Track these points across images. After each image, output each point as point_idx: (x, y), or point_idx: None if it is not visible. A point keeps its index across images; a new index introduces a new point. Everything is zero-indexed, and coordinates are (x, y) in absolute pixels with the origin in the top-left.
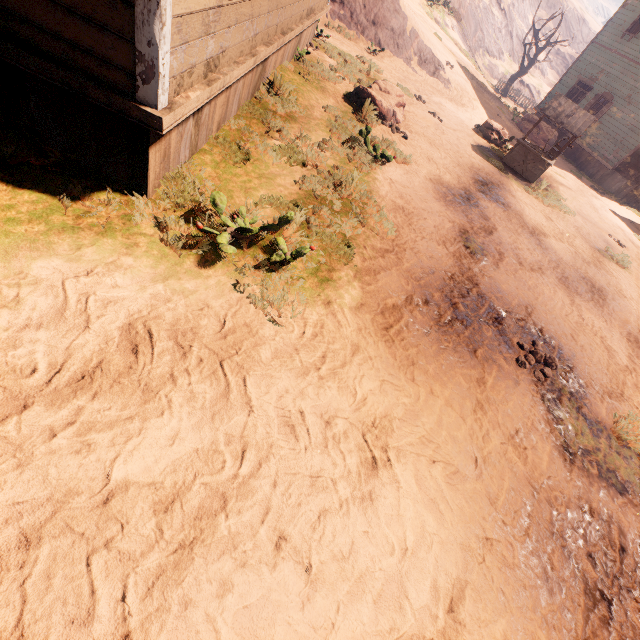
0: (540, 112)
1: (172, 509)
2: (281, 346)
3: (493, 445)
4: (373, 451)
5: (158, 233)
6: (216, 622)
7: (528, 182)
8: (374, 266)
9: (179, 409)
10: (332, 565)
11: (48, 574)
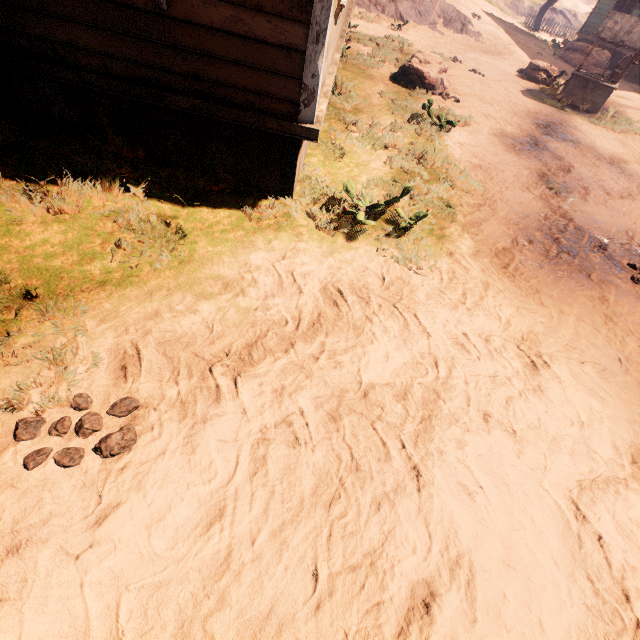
0: (584, 36)
1: (407, 398)
2: (429, 290)
3: (631, 348)
4: (530, 357)
5: (310, 223)
6: (465, 462)
7: (591, 114)
8: (475, 219)
9: (381, 338)
10: (529, 432)
11: (354, 435)
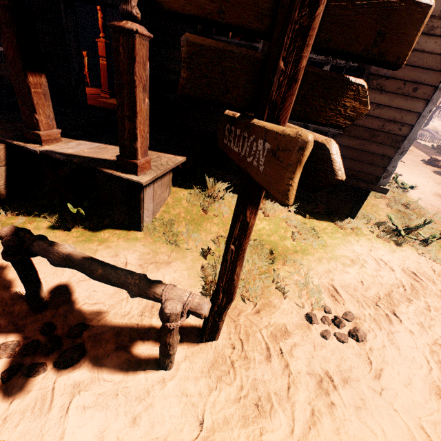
0: None
1: None
2: None
3: None
4: None
5: (370, 233)
6: None
7: None
8: None
9: None
10: None
11: None
